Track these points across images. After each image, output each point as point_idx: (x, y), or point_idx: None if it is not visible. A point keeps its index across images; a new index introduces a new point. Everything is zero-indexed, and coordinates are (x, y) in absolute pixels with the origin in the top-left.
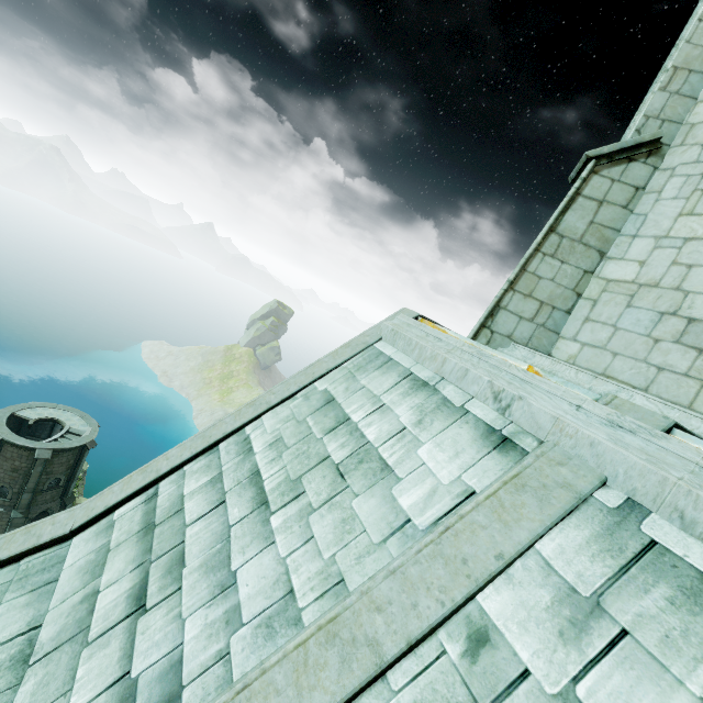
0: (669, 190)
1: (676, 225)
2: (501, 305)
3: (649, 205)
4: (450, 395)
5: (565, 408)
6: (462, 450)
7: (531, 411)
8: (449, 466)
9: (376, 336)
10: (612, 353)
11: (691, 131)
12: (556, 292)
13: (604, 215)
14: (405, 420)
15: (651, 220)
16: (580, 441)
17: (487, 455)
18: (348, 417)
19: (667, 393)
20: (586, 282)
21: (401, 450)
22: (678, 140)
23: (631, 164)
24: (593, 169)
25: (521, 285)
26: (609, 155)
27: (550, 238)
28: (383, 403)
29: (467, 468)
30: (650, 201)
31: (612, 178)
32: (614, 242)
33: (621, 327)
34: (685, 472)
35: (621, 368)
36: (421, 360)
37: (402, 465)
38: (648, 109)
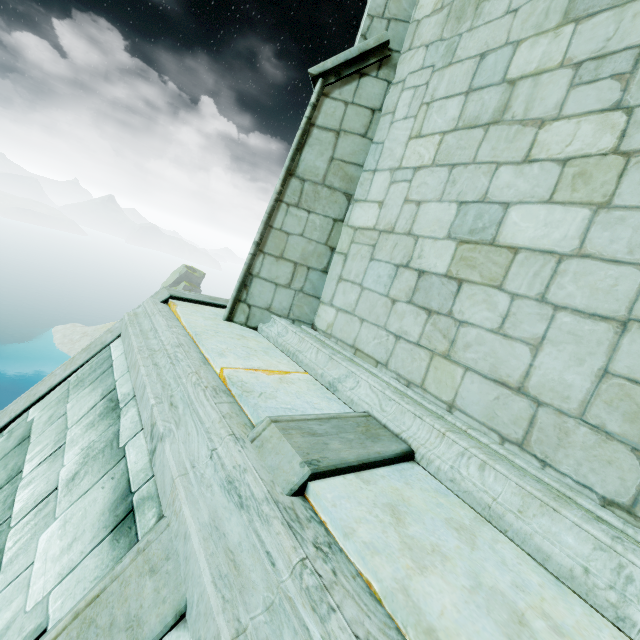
0: (401, 108)
1: (406, 152)
2: (254, 273)
3: (386, 130)
4: (124, 427)
5: (202, 452)
6: (81, 535)
7: (163, 462)
8: (51, 569)
9: (117, 332)
10: (360, 319)
11: (417, 29)
12: (308, 249)
13: (344, 148)
14: (64, 473)
15: (387, 148)
16: (180, 526)
17: (97, 545)
18: (20, 470)
19: (403, 368)
20: (337, 233)
21: (26, 535)
22: (407, 43)
23: (362, 80)
24: (323, 91)
25: (270, 245)
26: (336, 71)
27: (291, 184)
28: (64, 442)
29: (65, 574)
30: (386, 125)
31: (345, 100)
32: (359, 180)
33: (365, 287)
34: (259, 610)
35: (366, 338)
36: (130, 368)
37: (11, 566)
38: (371, 6)
